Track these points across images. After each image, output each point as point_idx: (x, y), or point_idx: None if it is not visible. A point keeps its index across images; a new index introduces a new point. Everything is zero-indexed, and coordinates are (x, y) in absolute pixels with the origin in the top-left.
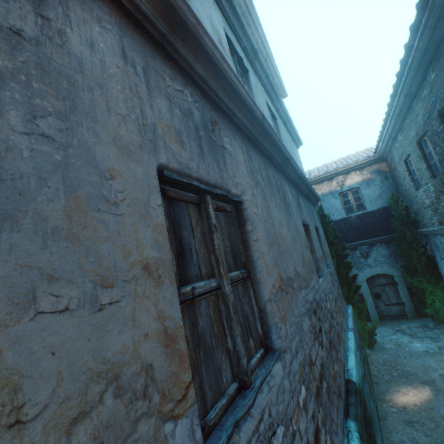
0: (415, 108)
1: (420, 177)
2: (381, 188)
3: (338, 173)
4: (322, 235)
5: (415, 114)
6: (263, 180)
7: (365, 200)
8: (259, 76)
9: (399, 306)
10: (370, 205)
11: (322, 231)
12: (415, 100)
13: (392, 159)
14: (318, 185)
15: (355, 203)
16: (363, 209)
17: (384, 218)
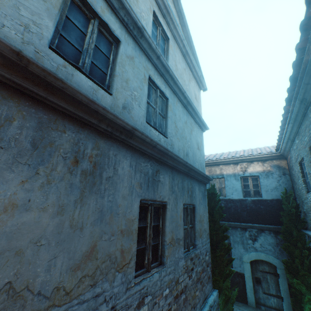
0: (309, 114)
1: (310, 182)
2: (279, 181)
3: (243, 160)
4: (203, 212)
5: (309, 121)
6: (3, 140)
7: (262, 188)
8: (148, 55)
9: (278, 300)
10: (266, 194)
11: (207, 208)
12: (310, 106)
13: (290, 158)
14: (224, 166)
15: (253, 189)
16: (259, 196)
17: (277, 209)
